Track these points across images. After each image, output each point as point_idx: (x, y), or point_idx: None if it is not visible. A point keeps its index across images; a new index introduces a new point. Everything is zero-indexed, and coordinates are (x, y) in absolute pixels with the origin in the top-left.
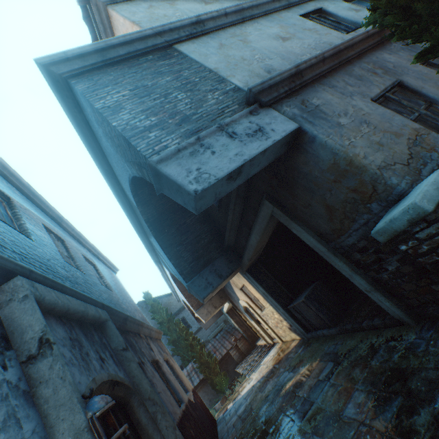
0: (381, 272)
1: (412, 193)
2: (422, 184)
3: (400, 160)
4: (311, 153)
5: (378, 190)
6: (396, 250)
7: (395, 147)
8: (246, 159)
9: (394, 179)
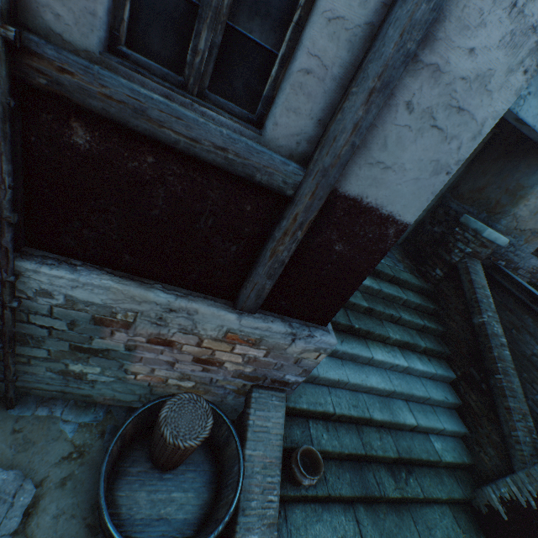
0: (430, 225)
1: (493, 230)
2: (498, 234)
3: (519, 225)
4: (536, 169)
5: (496, 216)
6: (449, 230)
7: (532, 222)
8: (535, 127)
9: (504, 222)
